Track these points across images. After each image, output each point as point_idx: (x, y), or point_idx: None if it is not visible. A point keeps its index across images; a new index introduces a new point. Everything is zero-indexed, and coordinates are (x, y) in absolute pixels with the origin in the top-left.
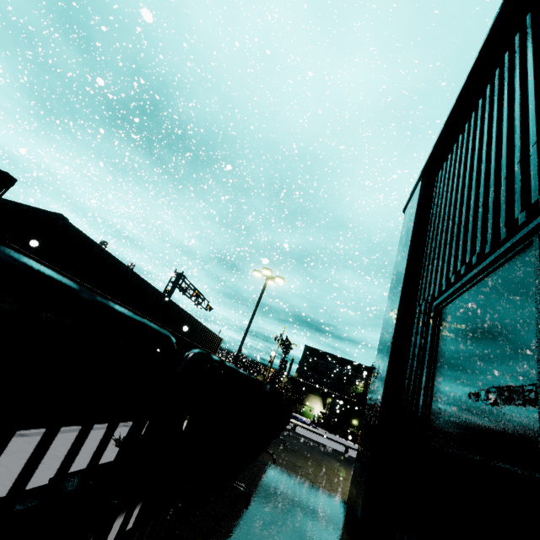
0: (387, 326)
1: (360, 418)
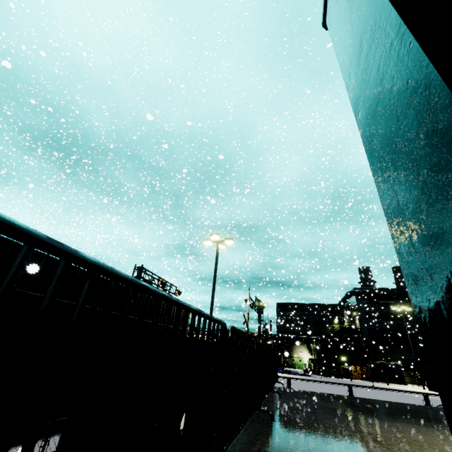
0: (381, 105)
1: (347, 353)
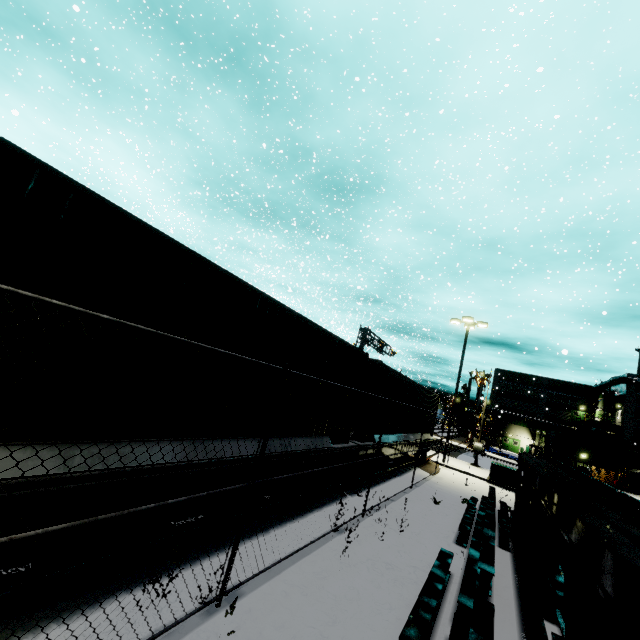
0: None
1: (590, 450)
